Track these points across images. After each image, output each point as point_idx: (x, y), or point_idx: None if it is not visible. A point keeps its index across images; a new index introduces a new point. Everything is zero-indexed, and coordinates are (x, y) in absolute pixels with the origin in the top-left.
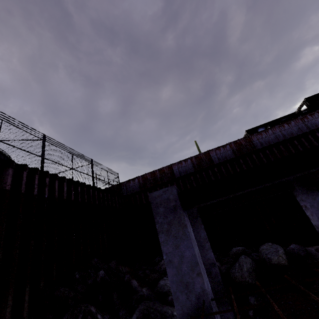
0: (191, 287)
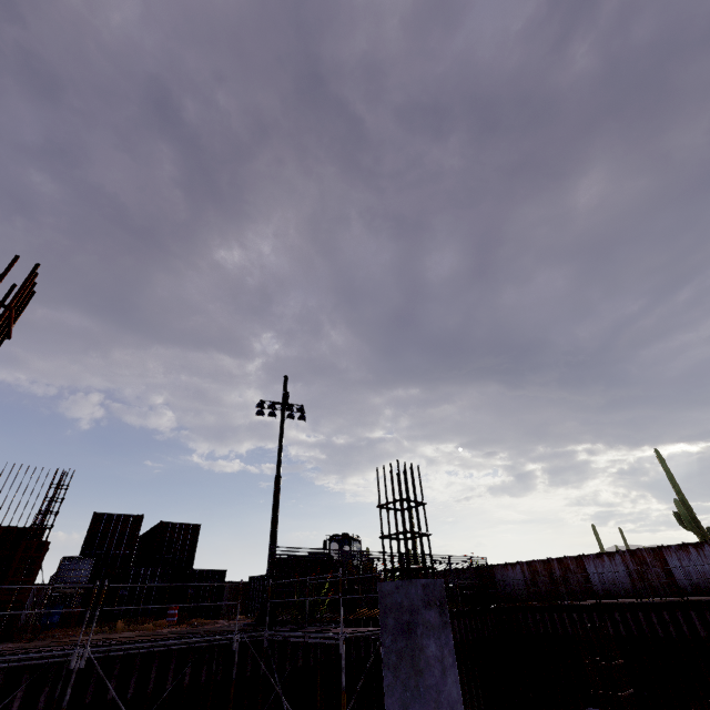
0: None
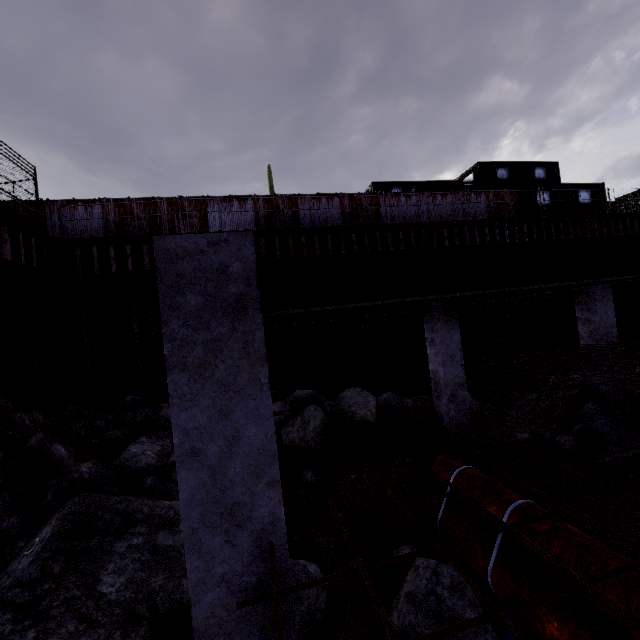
0: (245, 514)
